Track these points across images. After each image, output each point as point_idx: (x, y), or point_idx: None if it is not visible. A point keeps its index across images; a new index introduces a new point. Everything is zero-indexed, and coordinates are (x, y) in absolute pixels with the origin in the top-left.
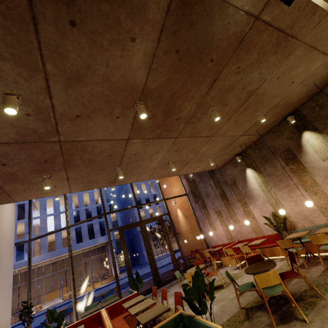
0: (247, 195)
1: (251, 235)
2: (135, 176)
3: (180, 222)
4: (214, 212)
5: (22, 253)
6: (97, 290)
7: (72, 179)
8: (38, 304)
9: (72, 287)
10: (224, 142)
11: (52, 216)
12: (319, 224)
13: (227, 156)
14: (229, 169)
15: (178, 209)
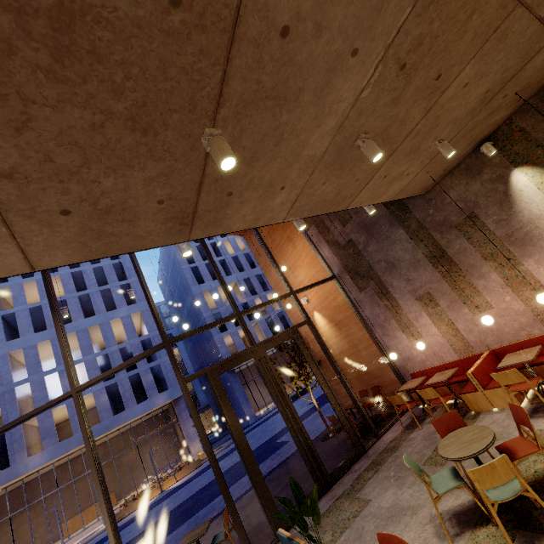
0: (514, 238)
1: (531, 331)
2: (255, 195)
3: (324, 337)
4: (413, 299)
5: (7, 454)
6: (170, 495)
7: (0, 178)
8: (58, 539)
9: (112, 543)
10: (507, 64)
11: (55, 373)
12: None
13: (464, 144)
14: (455, 189)
15: (316, 312)
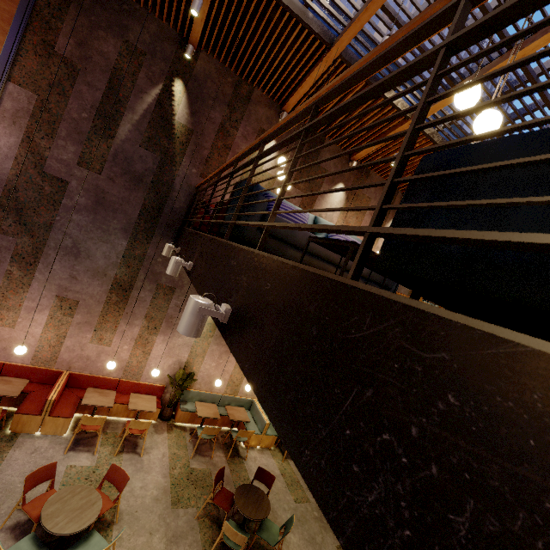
0: (172, 321)
1: (113, 373)
2: None
3: None
4: (54, 294)
5: None
6: None
7: None
8: None
9: None
10: None
11: None
12: (216, 392)
13: None
14: None
15: None
